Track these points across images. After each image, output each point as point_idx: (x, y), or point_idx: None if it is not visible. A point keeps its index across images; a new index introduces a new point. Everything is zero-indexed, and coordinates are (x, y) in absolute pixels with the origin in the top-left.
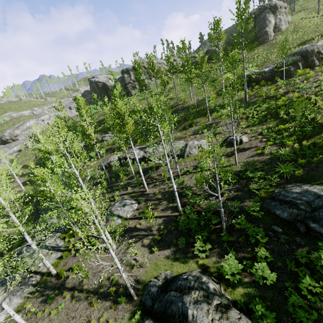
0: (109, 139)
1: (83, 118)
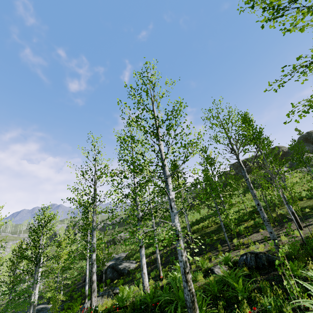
0: None
1: None
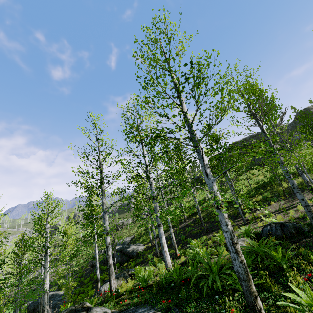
0: None
1: None
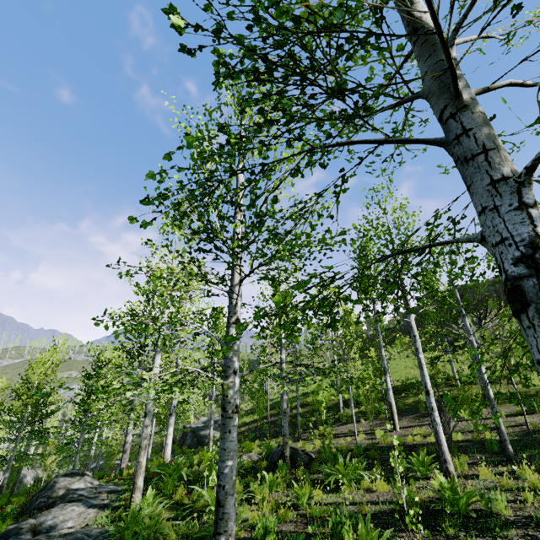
0: None
1: None
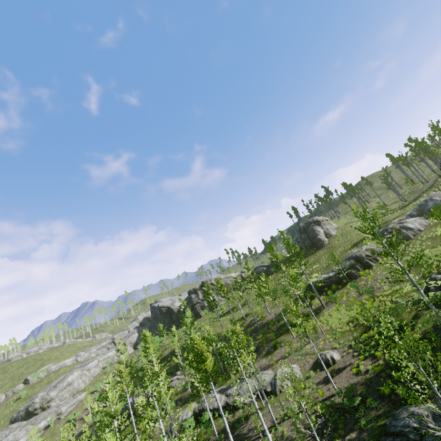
0: (178, 383)
1: (149, 359)
